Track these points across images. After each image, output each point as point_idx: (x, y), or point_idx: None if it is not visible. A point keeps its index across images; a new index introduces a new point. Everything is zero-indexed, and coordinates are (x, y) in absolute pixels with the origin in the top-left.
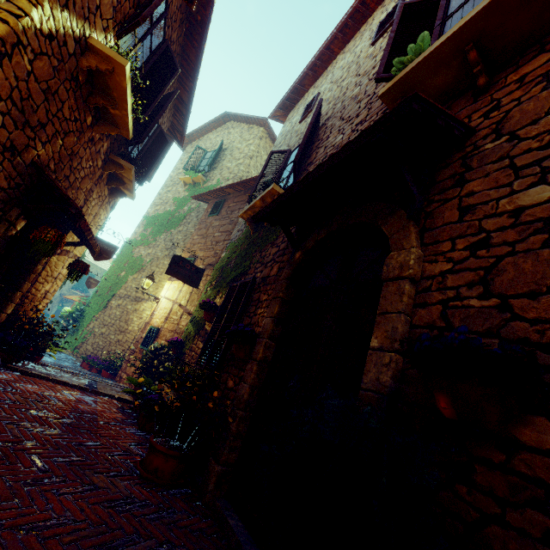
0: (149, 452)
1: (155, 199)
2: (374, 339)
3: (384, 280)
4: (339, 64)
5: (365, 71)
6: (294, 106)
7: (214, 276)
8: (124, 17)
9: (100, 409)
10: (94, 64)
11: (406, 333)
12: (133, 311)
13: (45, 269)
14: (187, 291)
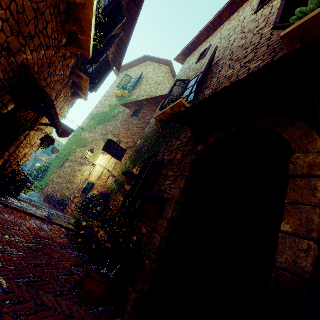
0: (85, 277)
1: (97, 104)
2: (285, 225)
3: (291, 175)
4: (226, 27)
5: (250, 30)
6: (191, 53)
7: (132, 155)
8: None
9: (53, 235)
10: None
11: None
12: (78, 170)
13: (26, 139)
14: (113, 162)
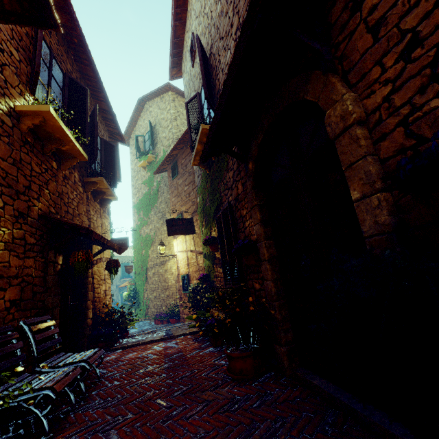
0: (229, 361)
1: (132, 191)
2: (353, 192)
3: (333, 139)
4: None
5: None
6: (181, 58)
7: (201, 218)
8: (27, 77)
9: (182, 347)
10: (30, 124)
11: (381, 170)
12: (165, 272)
13: (94, 278)
14: (190, 239)
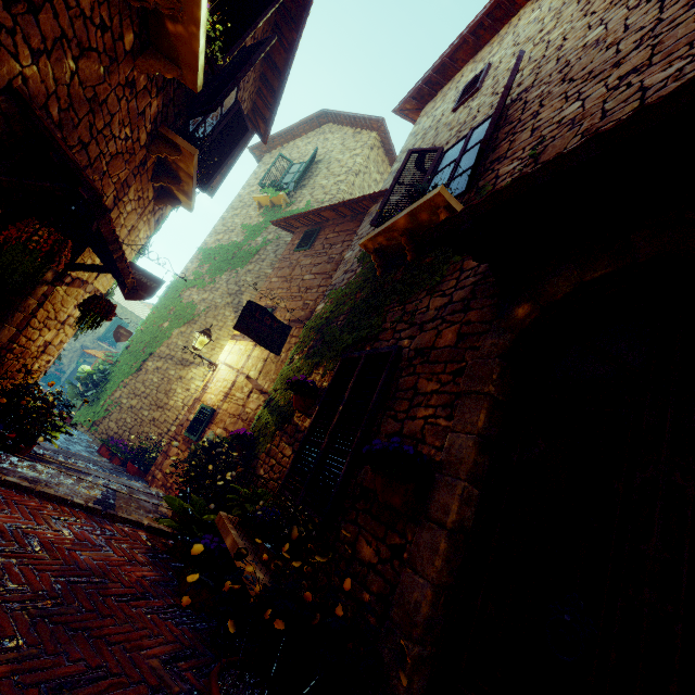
0: None
1: (216, 225)
2: None
3: None
4: (527, 18)
5: (611, 2)
6: (434, 94)
7: (306, 338)
8: None
9: (116, 558)
10: None
11: None
12: (177, 379)
13: (45, 306)
14: (260, 358)
